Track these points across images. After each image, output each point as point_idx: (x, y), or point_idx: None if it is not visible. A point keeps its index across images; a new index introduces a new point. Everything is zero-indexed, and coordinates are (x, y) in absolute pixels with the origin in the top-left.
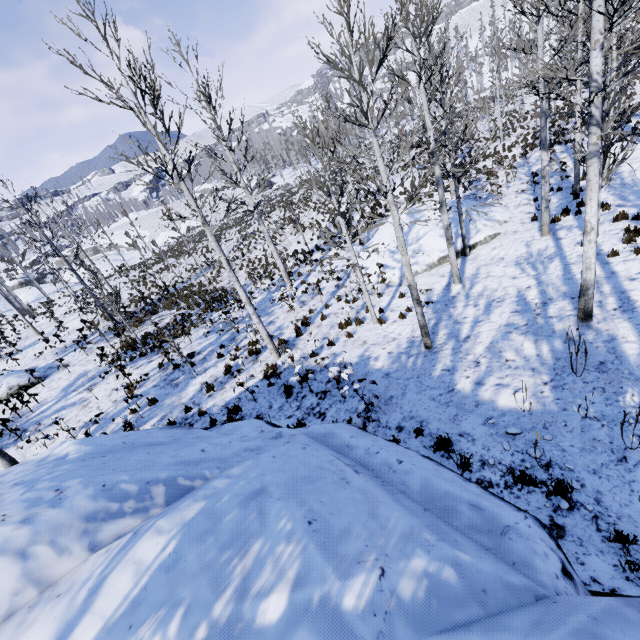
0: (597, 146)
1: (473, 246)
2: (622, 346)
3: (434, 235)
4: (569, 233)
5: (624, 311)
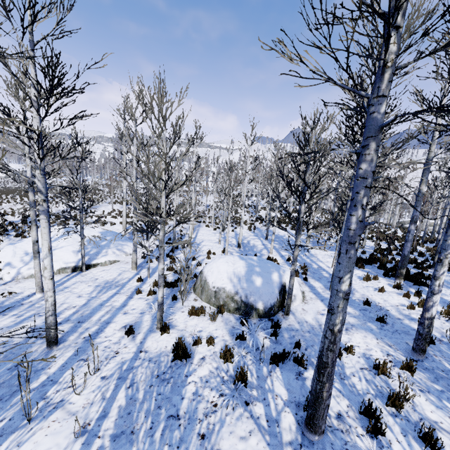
0: (43, 207)
1: (94, 265)
2: (36, 378)
3: (69, 249)
4: (146, 271)
5: (86, 340)
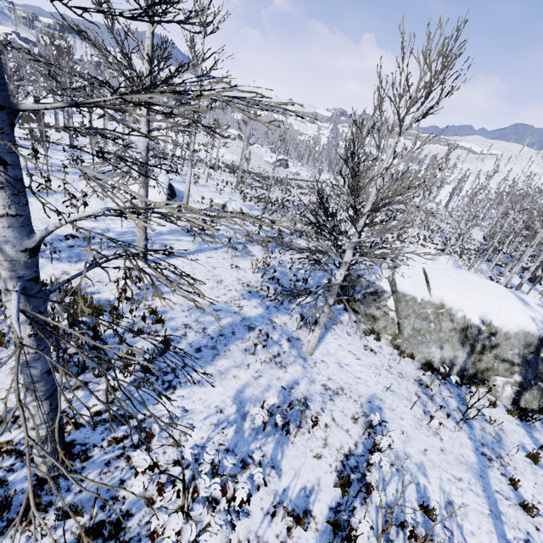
0: None
1: None
2: None
3: None
4: None
5: None
